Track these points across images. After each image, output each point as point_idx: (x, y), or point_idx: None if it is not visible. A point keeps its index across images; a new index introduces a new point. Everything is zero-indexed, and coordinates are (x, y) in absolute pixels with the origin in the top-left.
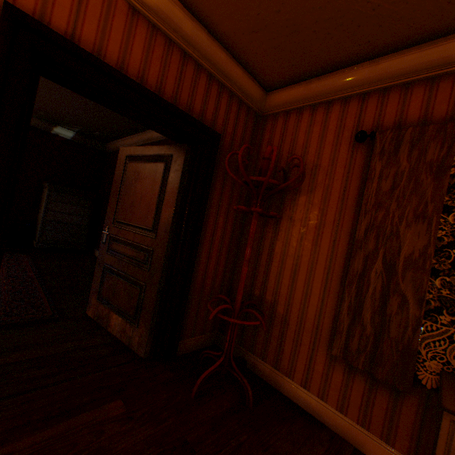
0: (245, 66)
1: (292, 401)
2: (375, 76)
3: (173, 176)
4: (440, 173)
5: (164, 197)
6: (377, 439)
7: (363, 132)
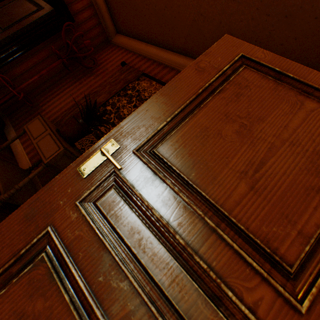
0: (109, 8)
1: (11, 148)
2: (145, 51)
3: (36, 16)
4: (126, 83)
5: (24, 21)
6: (31, 164)
7: (124, 62)
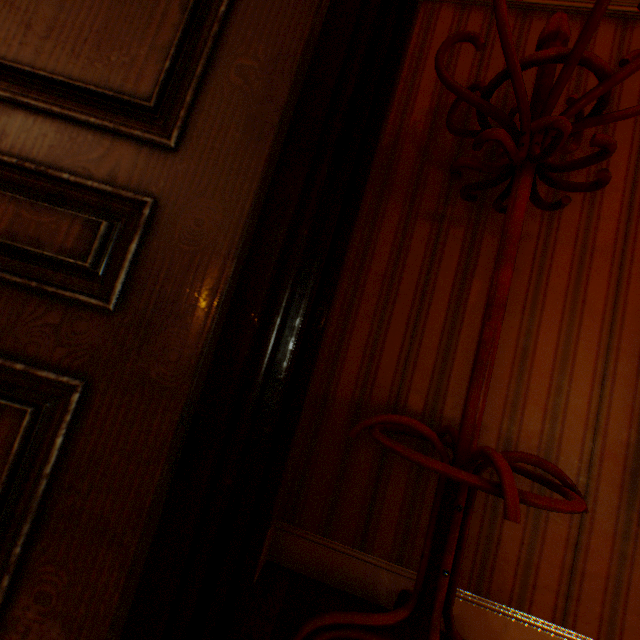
0: None
1: None
2: None
3: None
4: None
5: None
6: None
7: None
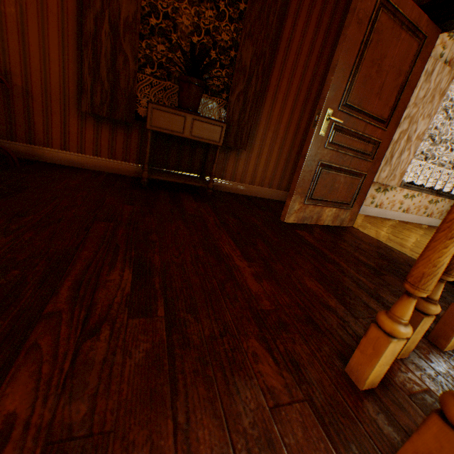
0: None
1: (58, 165)
2: None
3: None
4: None
5: None
6: (121, 162)
7: None
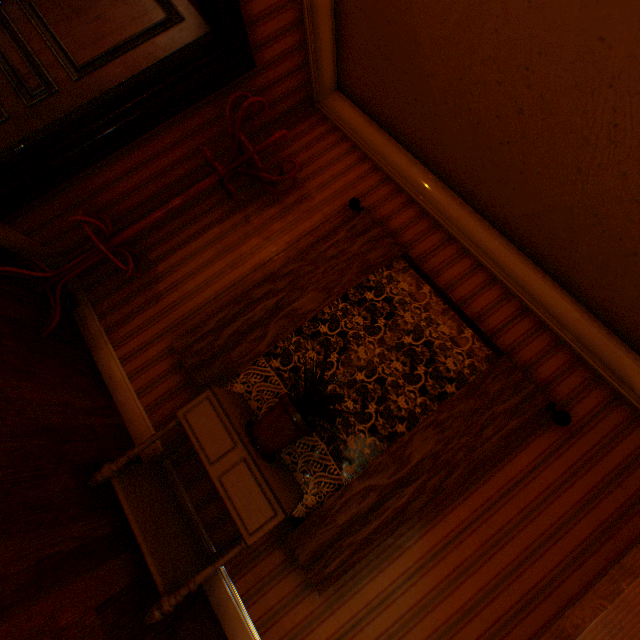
0: (339, 37)
1: (98, 367)
2: (406, 173)
3: (164, 42)
4: (365, 273)
5: (131, 51)
6: (151, 425)
7: (359, 202)
